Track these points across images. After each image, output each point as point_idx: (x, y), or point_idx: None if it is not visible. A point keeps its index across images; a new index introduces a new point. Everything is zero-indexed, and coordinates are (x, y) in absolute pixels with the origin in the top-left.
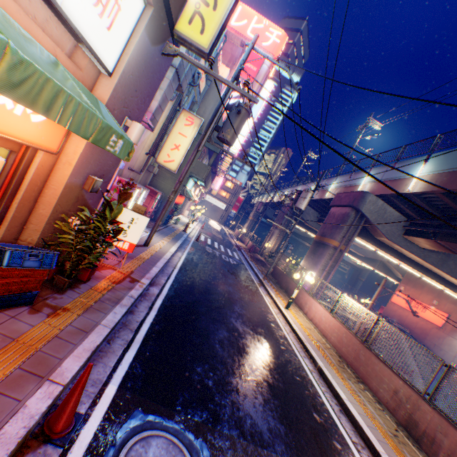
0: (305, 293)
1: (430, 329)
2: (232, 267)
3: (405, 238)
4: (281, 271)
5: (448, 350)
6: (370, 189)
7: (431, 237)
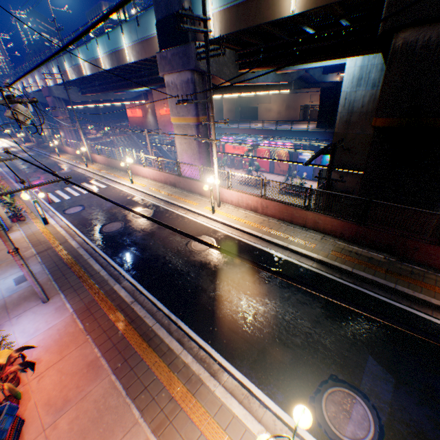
0: (65, 148)
1: (143, 121)
2: (32, 160)
3: (85, 97)
4: (56, 145)
5: (149, 125)
6: (51, 82)
7: (87, 94)
